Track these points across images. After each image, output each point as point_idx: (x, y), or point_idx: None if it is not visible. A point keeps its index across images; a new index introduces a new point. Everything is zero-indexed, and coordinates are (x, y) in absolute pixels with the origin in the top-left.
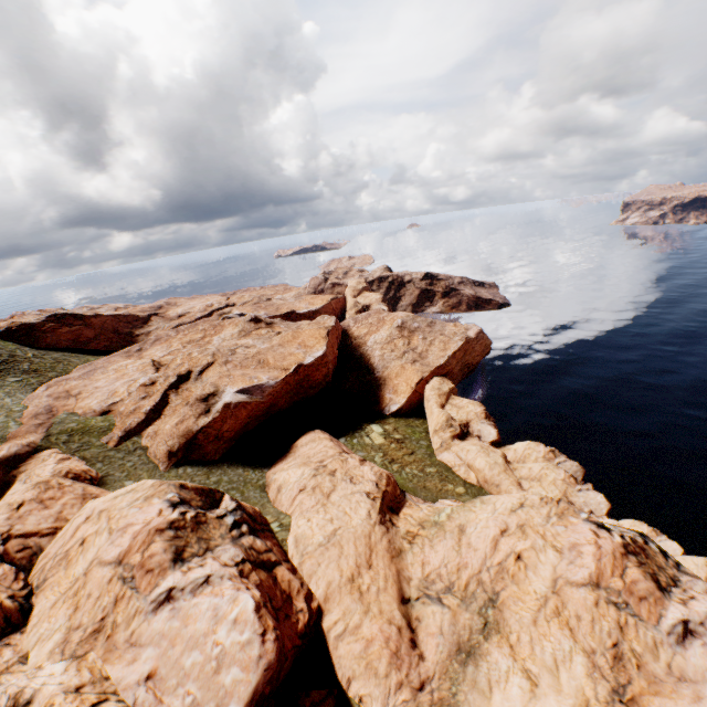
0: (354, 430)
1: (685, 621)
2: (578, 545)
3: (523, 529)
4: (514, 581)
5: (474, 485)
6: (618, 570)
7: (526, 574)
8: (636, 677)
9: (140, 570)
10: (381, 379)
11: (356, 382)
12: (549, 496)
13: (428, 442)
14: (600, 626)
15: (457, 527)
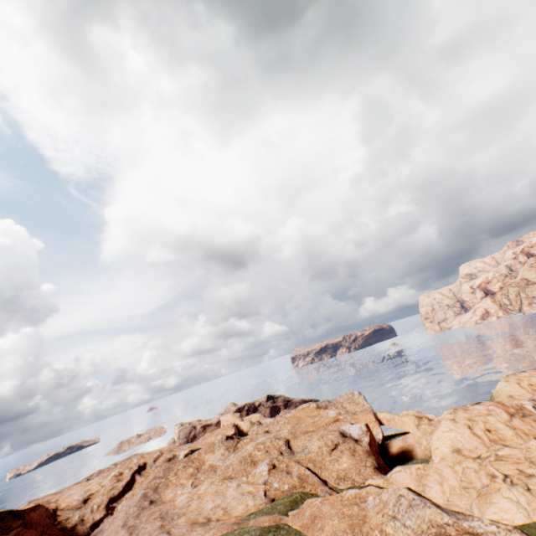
0: None
1: None
2: (530, 373)
3: (519, 379)
4: None
5: None
6: None
7: None
8: None
9: (519, 410)
10: None
11: None
12: None
13: None
14: None
15: (508, 397)
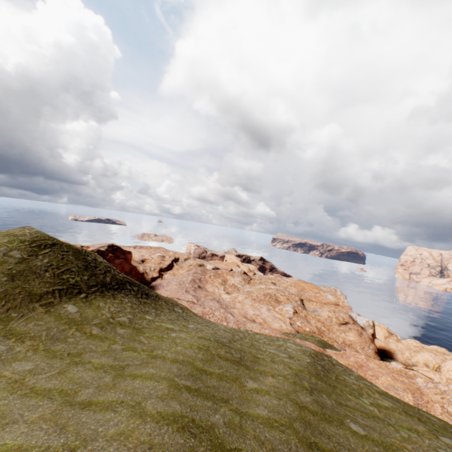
0: None
1: None
2: None
3: None
4: None
5: None
6: None
7: None
8: None
9: None
10: None
11: None
12: None
13: None
14: None
15: None
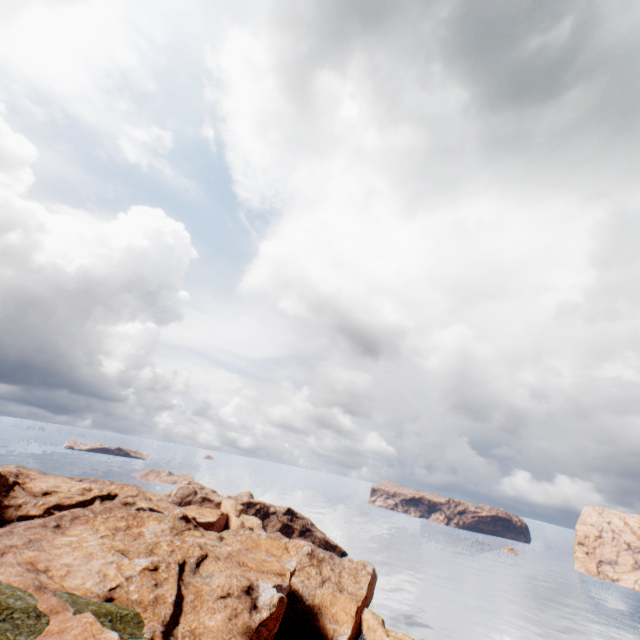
0: None
1: None
2: None
3: None
4: None
5: None
6: None
7: None
8: None
9: None
10: (315, 606)
11: (289, 609)
12: None
13: None
14: None
15: None
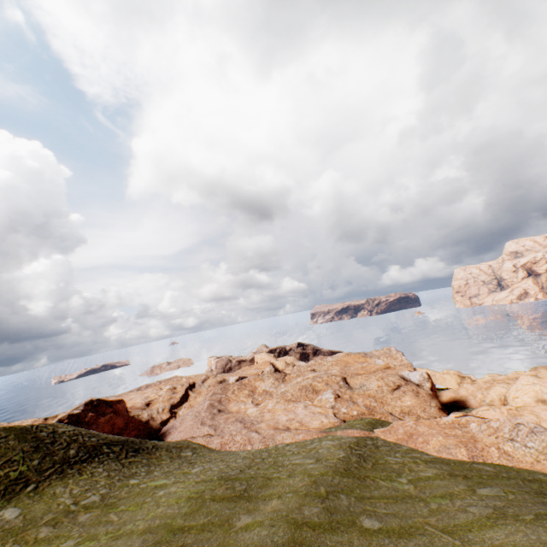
0: None
1: None
2: None
3: None
4: None
5: None
6: None
7: None
8: None
9: None
10: None
11: None
12: None
13: None
14: None
15: None
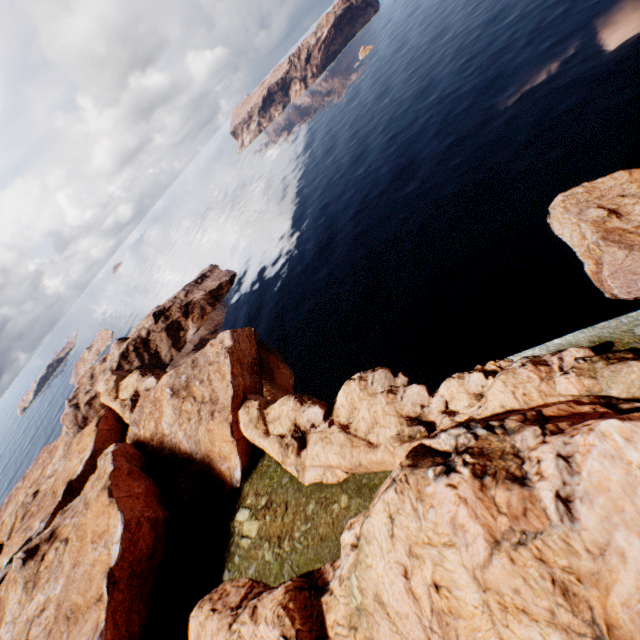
0: (227, 546)
1: (557, 494)
2: (454, 518)
3: (414, 554)
4: (456, 616)
5: (348, 479)
6: (493, 509)
7: (456, 597)
8: (588, 592)
9: None
10: (205, 458)
11: (190, 484)
12: (393, 430)
13: (288, 475)
14: (533, 578)
15: (376, 601)
